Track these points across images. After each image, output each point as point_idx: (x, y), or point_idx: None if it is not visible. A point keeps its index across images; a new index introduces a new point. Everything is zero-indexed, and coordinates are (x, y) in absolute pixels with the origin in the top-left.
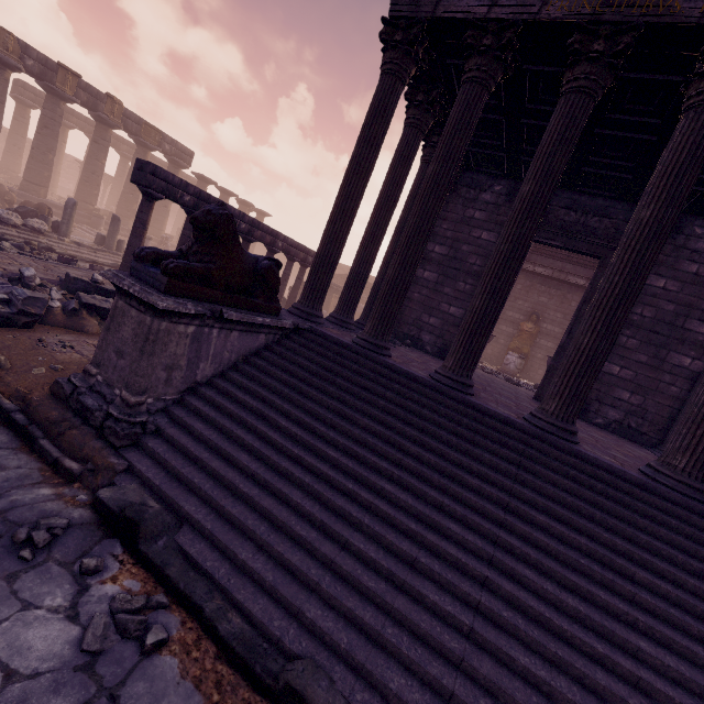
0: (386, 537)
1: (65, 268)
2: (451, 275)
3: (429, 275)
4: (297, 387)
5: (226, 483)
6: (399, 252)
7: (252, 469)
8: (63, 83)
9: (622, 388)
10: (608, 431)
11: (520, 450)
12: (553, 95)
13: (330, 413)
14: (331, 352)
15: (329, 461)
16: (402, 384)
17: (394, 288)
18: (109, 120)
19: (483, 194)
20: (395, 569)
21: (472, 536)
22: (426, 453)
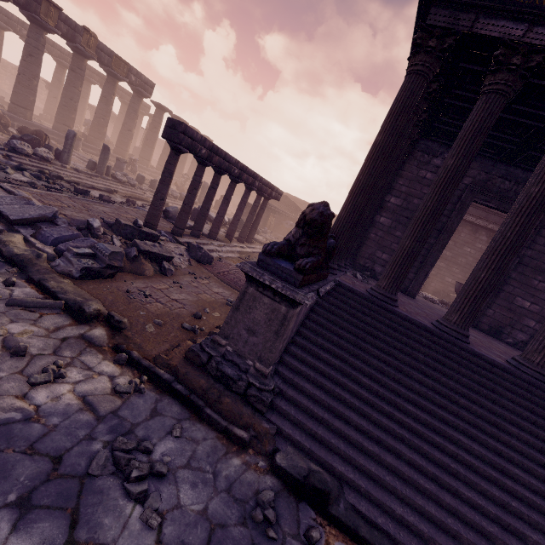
0: (482, 485)
1: (95, 205)
2: (403, 222)
3: (384, 220)
4: (356, 343)
5: (351, 441)
6: (417, 227)
7: (365, 427)
8: (46, 14)
9: (530, 318)
10: (516, 348)
11: (528, 397)
12: (540, 101)
13: (389, 367)
14: (362, 306)
15: (409, 414)
16: (424, 336)
17: (410, 256)
18: (85, 51)
19: (435, 159)
20: (499, 513)
21: (532, 479)
22: (472, 405)
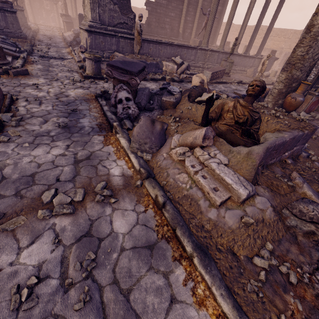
0: None
1: None
2: None
3: None
4: None
5: None
6: None
7: None
8: None
9: None
10: None
11: None
12: None
13: None
14: None
15: None
16: None
17: None
18: None
19: None
20: None
21: None
22: None
